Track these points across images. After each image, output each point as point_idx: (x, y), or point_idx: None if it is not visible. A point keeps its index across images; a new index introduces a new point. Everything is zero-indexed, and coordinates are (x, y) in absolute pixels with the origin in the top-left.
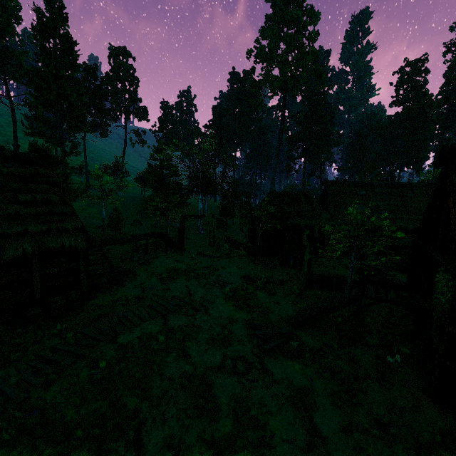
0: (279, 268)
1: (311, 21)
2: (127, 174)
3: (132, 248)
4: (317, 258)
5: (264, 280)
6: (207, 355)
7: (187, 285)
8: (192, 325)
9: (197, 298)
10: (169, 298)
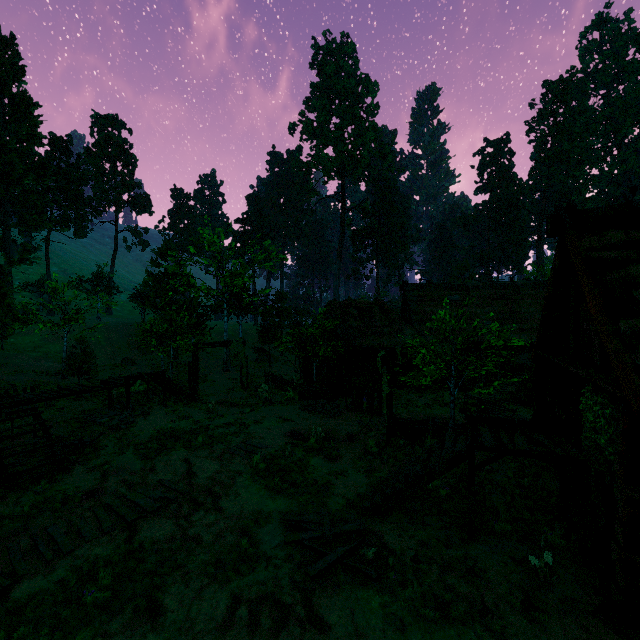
0: (347, 415)
1: (368, 92)
2: (117, 290)
3: (104, 402)
4: (403, 394)
5: (321, 436)
6: (200, 603)
7: (188, 458)
8: (183, 538)
9: (201, 480)
10: (150, 487)
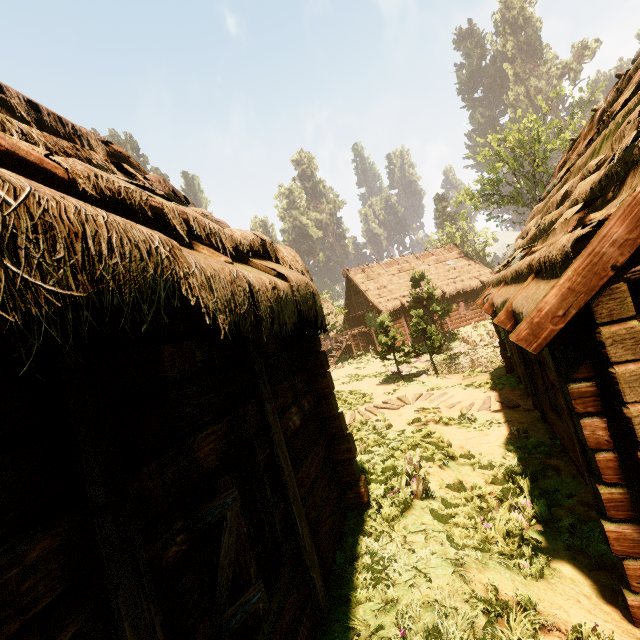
0: None
1: None
2: None
3: None
4: None
5: None
6: None
7: None
8: None
9: None
10: None
